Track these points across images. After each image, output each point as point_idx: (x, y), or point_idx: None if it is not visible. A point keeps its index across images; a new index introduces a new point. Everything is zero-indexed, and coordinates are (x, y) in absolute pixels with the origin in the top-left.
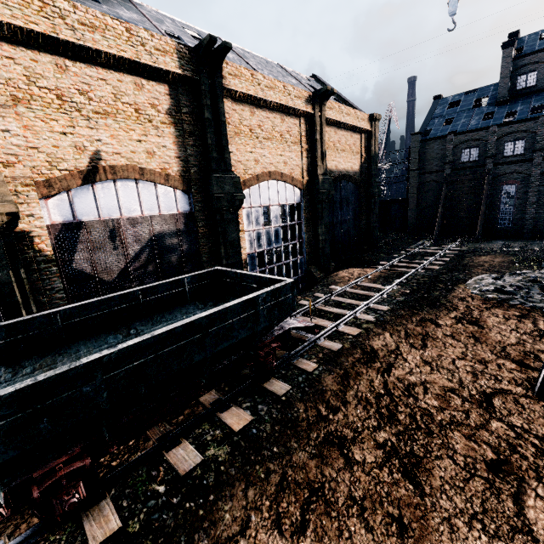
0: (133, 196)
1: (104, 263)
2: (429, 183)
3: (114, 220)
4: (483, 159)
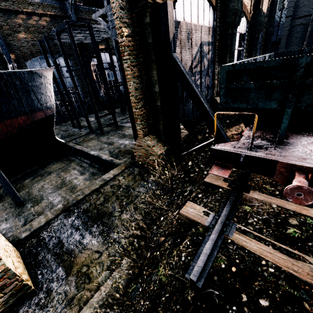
0: (196, 6)
1: (184, 59)
2: (297, 26)
3: (189, 24)
4: None
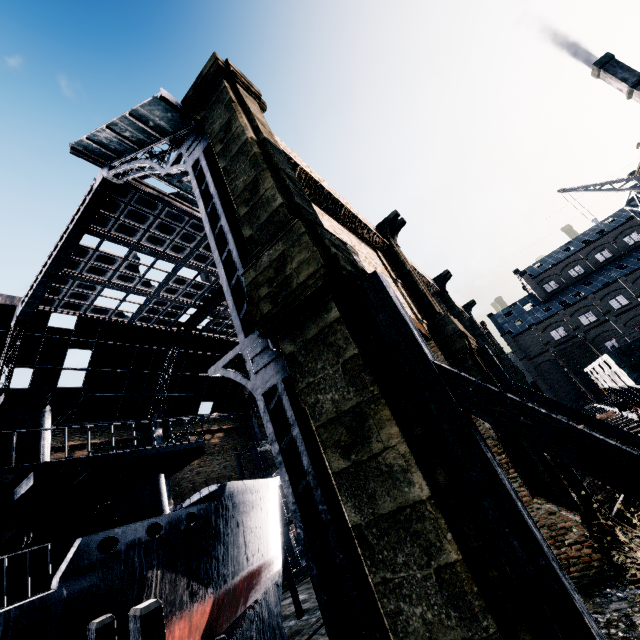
0: None
1: None
2: (542, 363)
3: None
4: (571, 332)
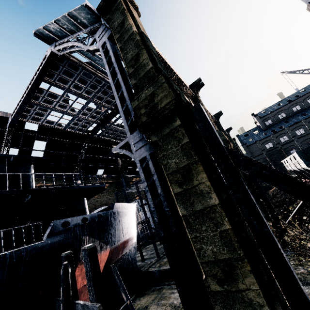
0: None
1: None
2: (259, 159)
3: None
4: (275, 145)
